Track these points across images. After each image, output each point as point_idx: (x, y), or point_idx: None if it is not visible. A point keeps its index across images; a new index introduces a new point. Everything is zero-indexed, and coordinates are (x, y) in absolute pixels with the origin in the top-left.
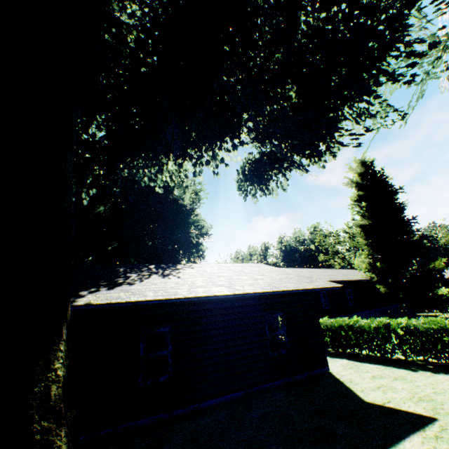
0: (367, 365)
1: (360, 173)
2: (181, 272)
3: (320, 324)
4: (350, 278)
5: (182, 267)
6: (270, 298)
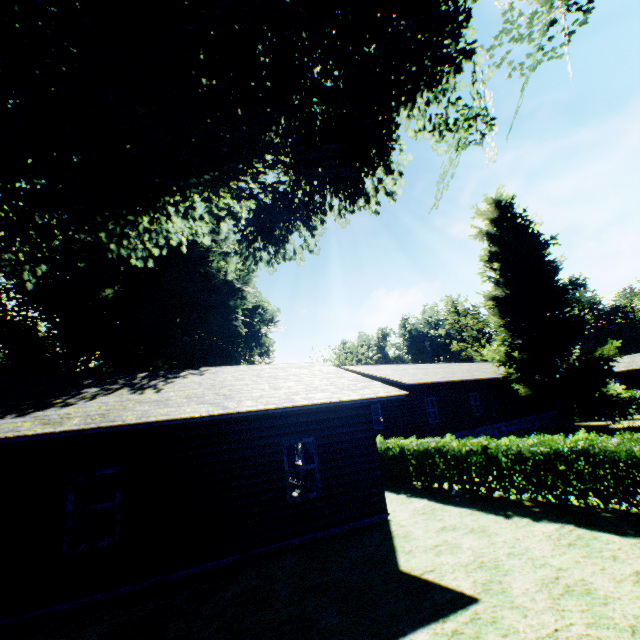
0: (449, 508)
1: (492, 219)
2: (174, 382)
3: (402, 448)
4: (475, 376)
5: (187, 374)
6: (295, 416)
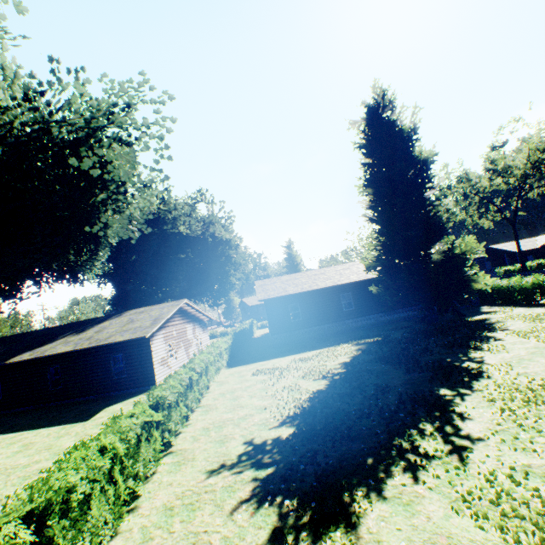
0: None
1: (366, 124)
2: (97, 326)
3: None
4: (342, 281)
5: (113, 318)
6: (115, 345)
